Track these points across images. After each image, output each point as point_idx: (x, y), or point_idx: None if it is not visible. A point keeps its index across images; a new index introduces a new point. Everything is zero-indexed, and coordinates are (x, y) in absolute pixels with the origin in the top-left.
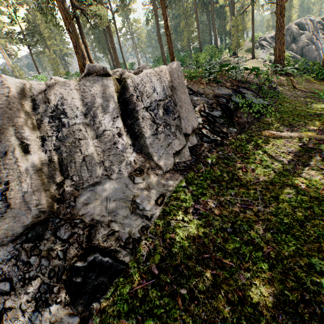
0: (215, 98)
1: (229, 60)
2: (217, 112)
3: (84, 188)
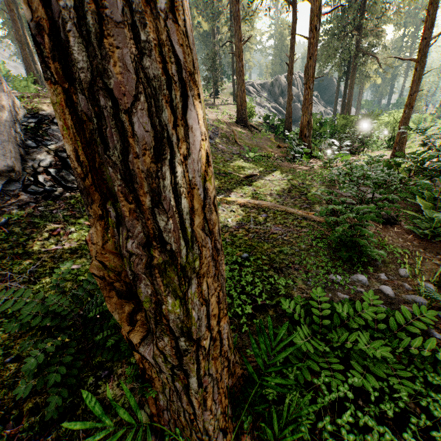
0: None
1: (206, 99)
2: None
3: None
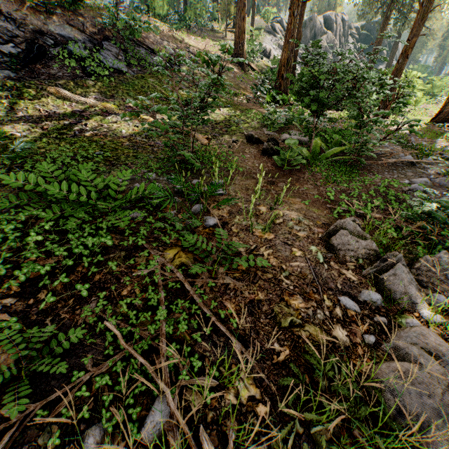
0: (35, 33)
1: (218, 32)
2: (13, 48)
3: None
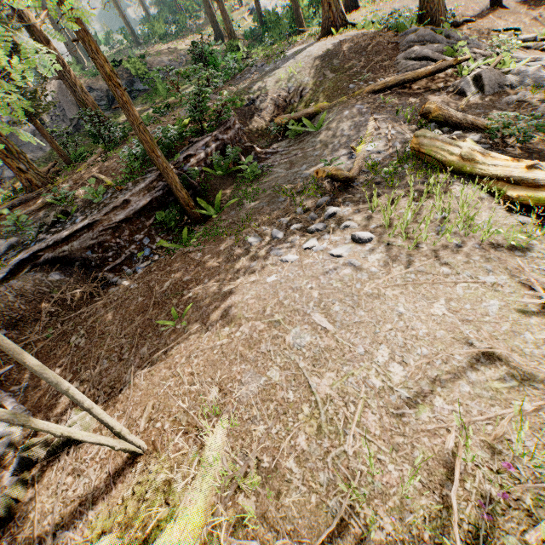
0: (107, 91)
1: None
2: (104, 102)
3: (21, 146)
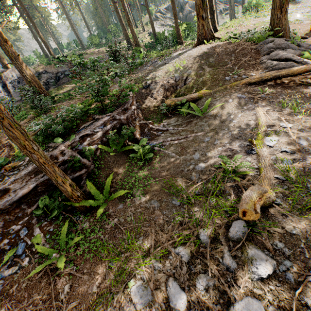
0: (56, 74)
1: None
2: (52, 80)
3: None
